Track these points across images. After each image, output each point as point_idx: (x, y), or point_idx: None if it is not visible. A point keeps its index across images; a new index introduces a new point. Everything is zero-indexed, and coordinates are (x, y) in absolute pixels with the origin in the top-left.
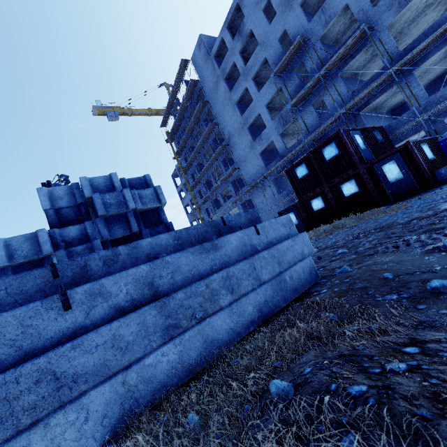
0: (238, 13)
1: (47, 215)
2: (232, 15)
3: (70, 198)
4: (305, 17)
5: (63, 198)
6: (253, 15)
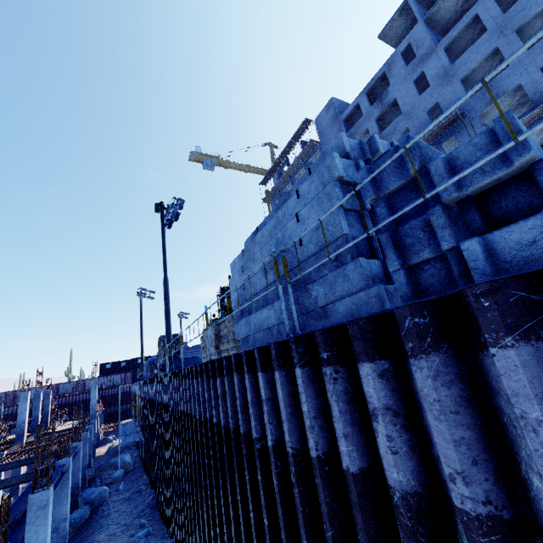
0: (381, 82)
1: (349, 157)
2: (375, 82)
3: (359, 152)
4: (465, 92)
5: (355, 149)
6: (400, 85)
